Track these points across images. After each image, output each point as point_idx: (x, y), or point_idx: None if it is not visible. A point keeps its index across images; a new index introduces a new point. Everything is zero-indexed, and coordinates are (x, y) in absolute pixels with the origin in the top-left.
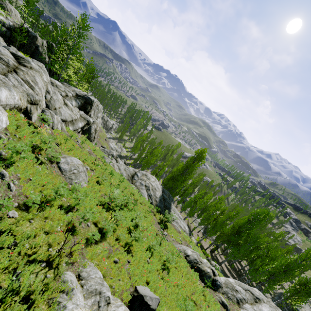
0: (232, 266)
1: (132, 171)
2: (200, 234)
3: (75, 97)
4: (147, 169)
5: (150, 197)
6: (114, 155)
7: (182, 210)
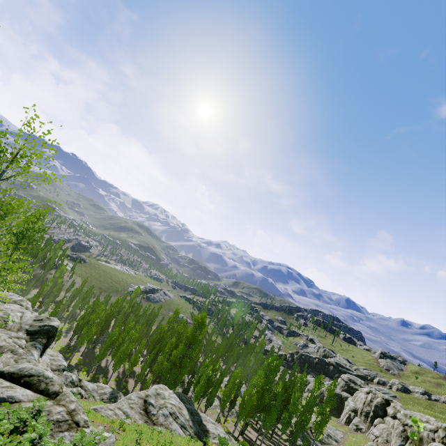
0: (266, 436)
1: (139, 401)
2: (221, 418)
3: (30, 342)
4: (107, 356)
5: (184, 426)
6: (75, 379)
7: (195, 401)
